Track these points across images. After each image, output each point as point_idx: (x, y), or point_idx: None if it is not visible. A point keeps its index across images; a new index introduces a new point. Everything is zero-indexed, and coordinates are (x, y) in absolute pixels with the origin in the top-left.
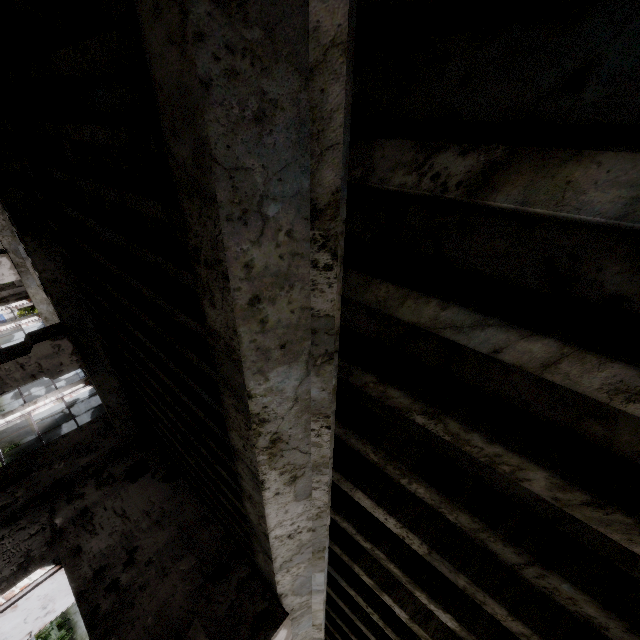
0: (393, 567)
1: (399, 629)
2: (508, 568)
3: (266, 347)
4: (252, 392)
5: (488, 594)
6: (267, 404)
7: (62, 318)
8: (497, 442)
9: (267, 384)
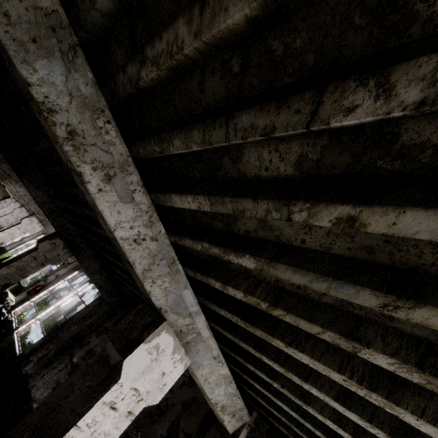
0: (214, 249)
1: (253, 321)
2: (255, 180)
3: (21, 40)
4: (28, 81)
5: (239, 197)
6: (47, 95)
7: (53, 226)
8: (161, 31)
9: (38, 75)
